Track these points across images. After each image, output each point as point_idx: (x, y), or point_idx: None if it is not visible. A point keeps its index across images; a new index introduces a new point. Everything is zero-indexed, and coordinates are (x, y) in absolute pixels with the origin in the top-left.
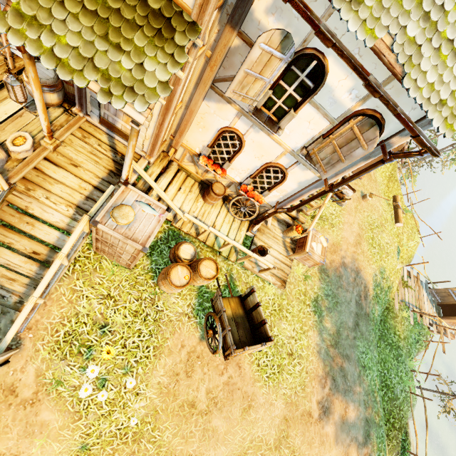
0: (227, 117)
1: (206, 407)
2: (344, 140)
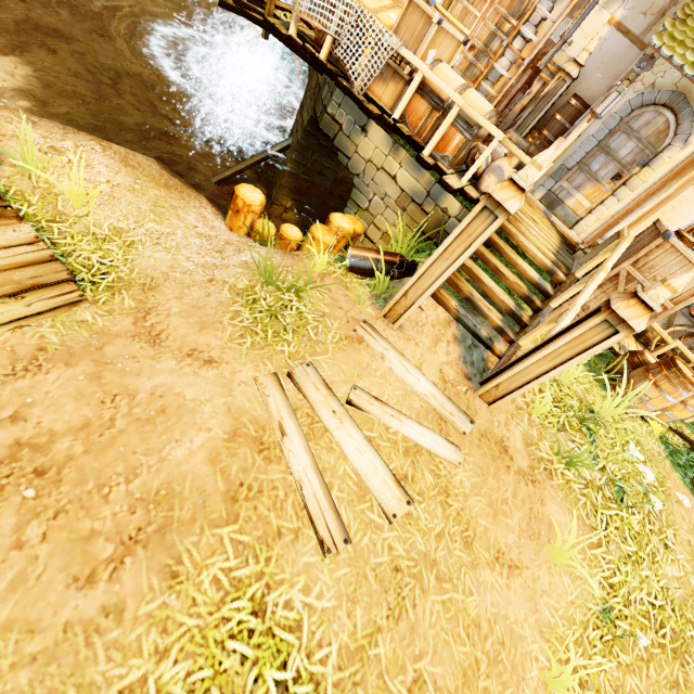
0: None
1: None
2: None
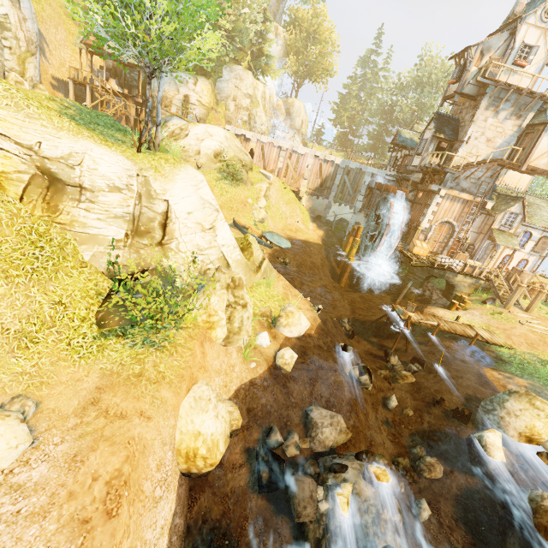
0: (506, 252)
1: None
2: (542, 243)
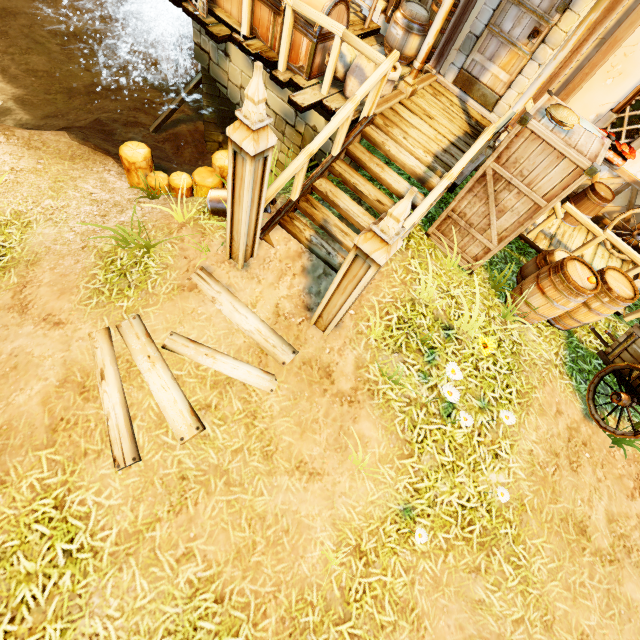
0: None
1: (608, 546)
2: None
